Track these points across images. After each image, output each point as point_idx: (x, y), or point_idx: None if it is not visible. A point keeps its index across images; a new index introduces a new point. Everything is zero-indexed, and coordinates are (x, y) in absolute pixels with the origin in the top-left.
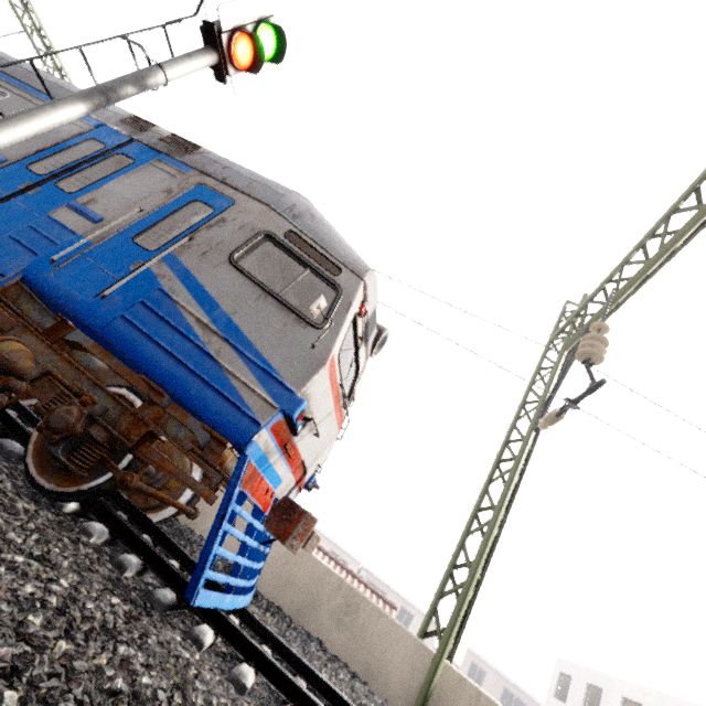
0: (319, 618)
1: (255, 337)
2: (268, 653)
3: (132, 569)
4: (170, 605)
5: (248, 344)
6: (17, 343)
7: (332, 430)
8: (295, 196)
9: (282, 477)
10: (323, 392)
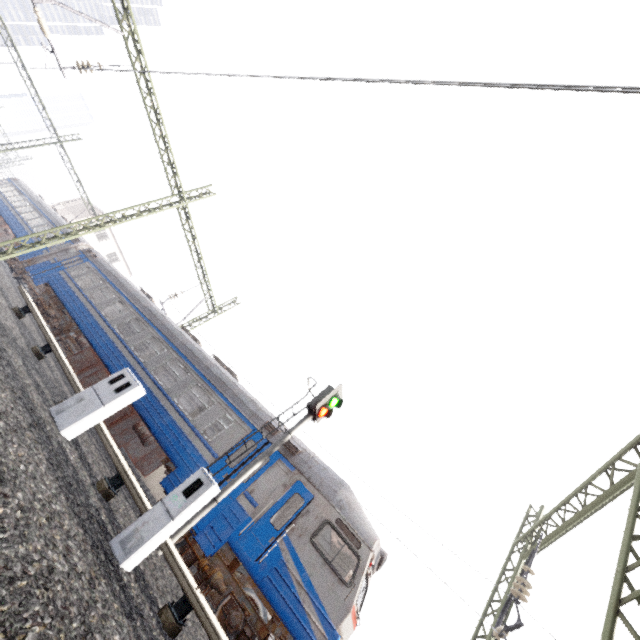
0: None
1: (319, 591)
2: None
3: None
4: None
5: (316, 596)
6: (219, 572)
7: (350, 632)
8: (341, 492)
9: None
10: (348, 621)
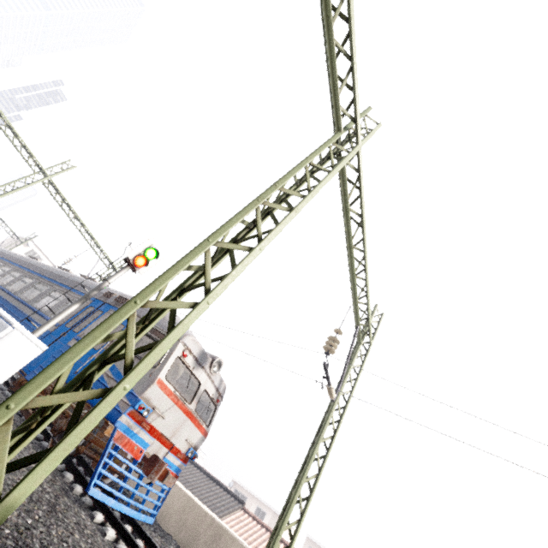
0: (198, 545)
1: None
2: (140, 543)
3: (77, 490)
4: (88, 504)
5: None
6: None
7: (180, 416)
8: None
9: (149, 442)
10: (159, 395)
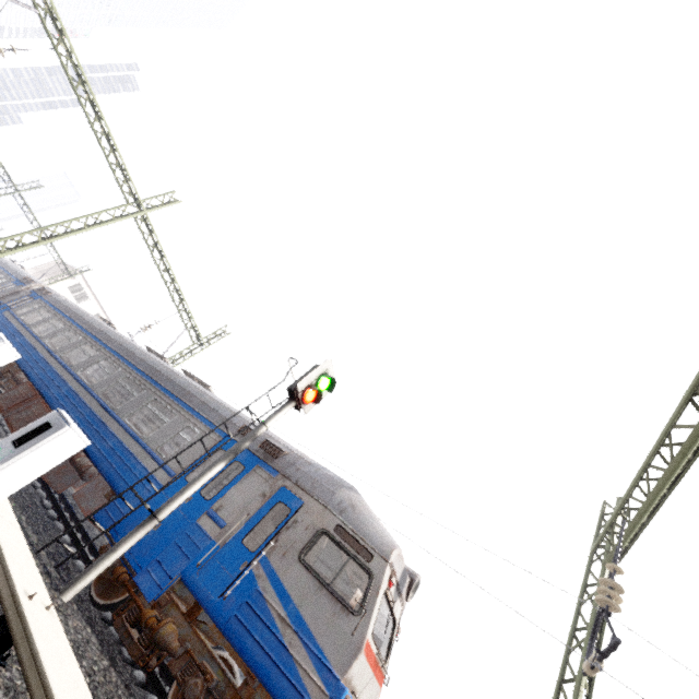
0: None
1: (314, 626)
2: None
3: None
4: None
5: (309, 634)
6: (171, 624)
7: (374, 690)
8: (341, 492)
9: None
10: (362, 668)
